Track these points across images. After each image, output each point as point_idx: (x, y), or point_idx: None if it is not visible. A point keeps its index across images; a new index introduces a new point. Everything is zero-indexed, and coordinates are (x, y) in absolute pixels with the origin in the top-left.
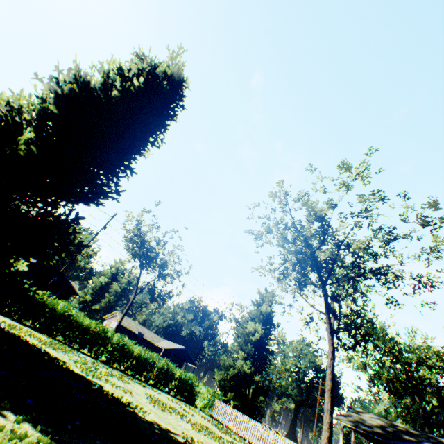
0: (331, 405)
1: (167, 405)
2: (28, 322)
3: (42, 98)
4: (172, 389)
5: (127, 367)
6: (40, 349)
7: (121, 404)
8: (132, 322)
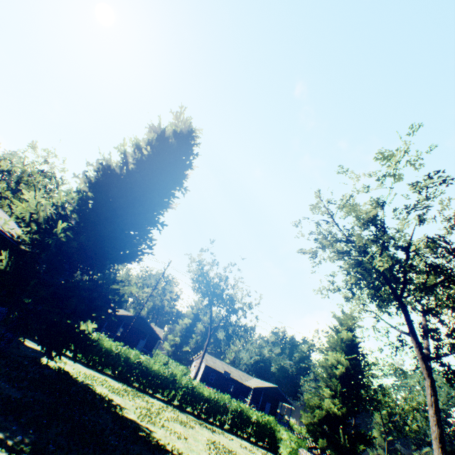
0: None
1: (230, 453)
2: (111, 371)
3: (78, 191)
4: (250, 434)
5: (199, 410)
6: (103, 398)
7: (161, 450)
8: (217, 362)
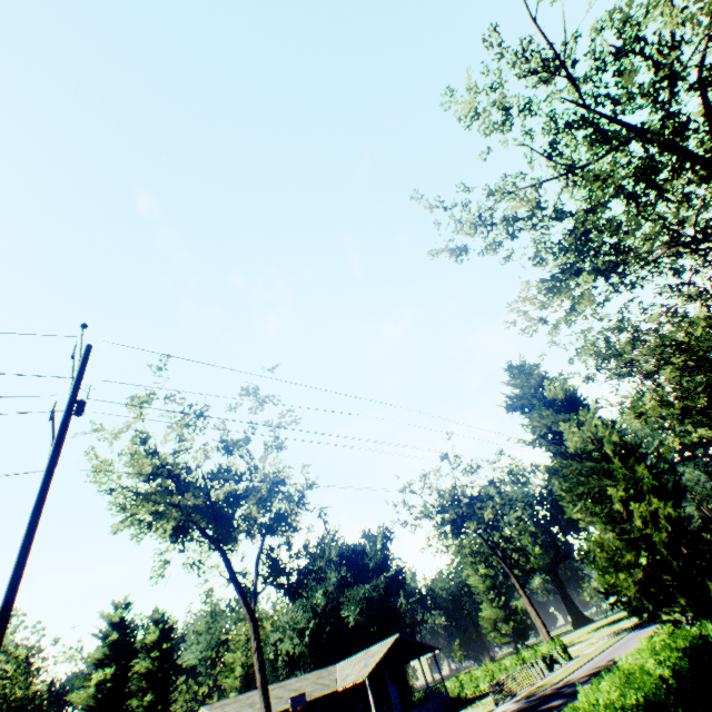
0: None
1: None
2: None
3: None
4: None
5: None
6: None
7: None
8: (255, 698)
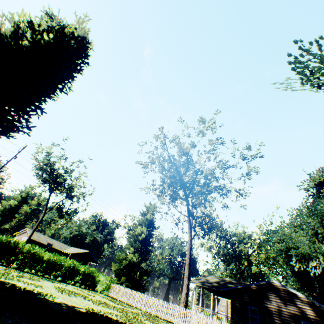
0: (189, 273)
1: (73, 292)
2: None
3: None
4: (77, 281)
5: (38, 270)
6: None
7: (33, 294)
8: (41, 236)
